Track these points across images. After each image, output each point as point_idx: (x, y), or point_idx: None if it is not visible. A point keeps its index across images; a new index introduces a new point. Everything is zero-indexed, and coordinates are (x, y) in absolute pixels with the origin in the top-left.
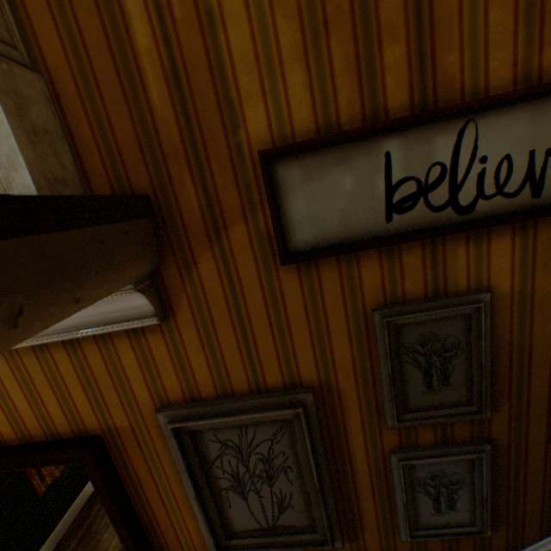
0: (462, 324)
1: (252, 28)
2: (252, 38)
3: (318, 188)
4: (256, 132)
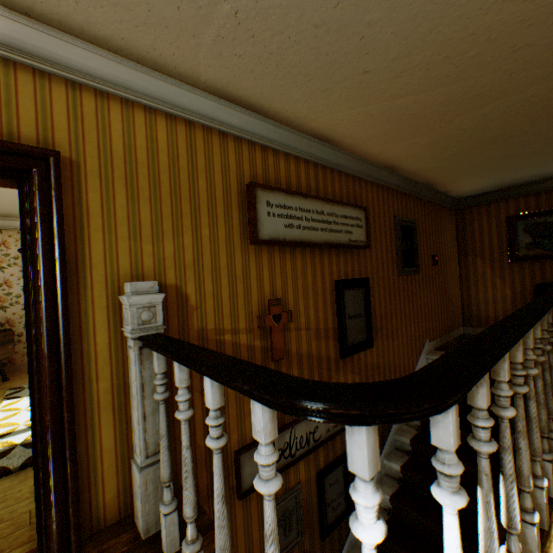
0: (294, 498)
1: (237, 406)
2: (237, 409)
3: (254, 460)
4: (234, 442)
